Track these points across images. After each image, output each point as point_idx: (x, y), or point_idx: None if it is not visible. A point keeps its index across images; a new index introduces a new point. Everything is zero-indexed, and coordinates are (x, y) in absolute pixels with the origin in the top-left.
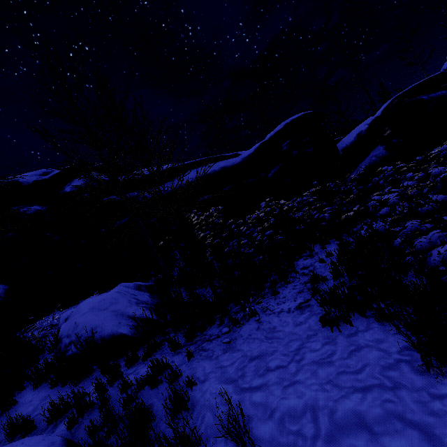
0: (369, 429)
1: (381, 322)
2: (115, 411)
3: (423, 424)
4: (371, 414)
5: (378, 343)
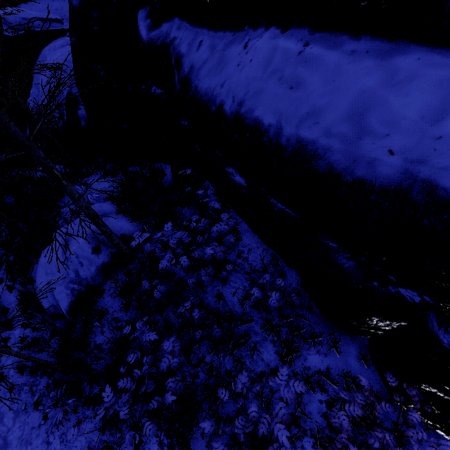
0: None
1: None
2: None
3: None
4: None
5: None
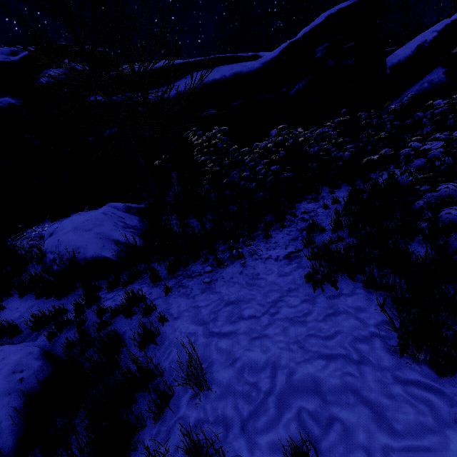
0: (322, 397)
1: (368, 289)
2: (91, 331)
3: (377, 405)
4: (329, 383)
5: (358, 311)
